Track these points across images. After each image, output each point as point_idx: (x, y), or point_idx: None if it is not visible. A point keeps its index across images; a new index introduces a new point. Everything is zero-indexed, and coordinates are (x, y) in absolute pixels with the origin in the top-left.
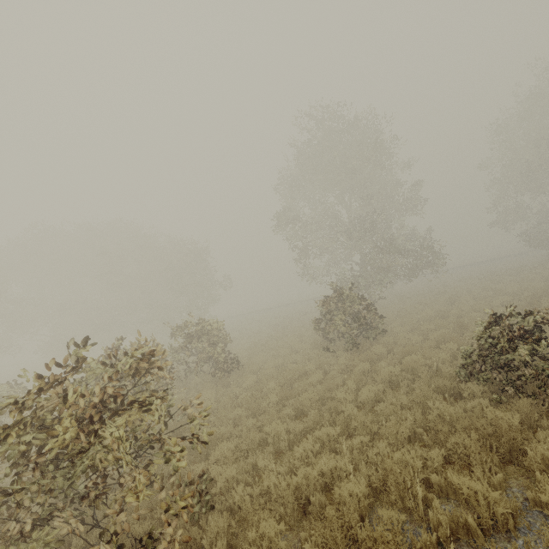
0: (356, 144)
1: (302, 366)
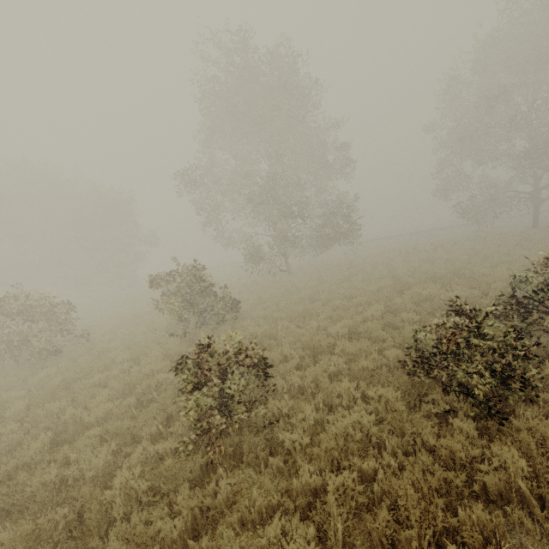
0: (268, 87)
1: (110, 358)
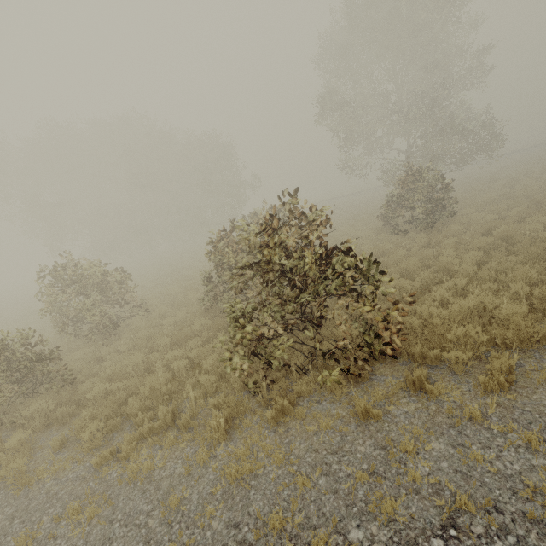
0: None
1: (382, 245)
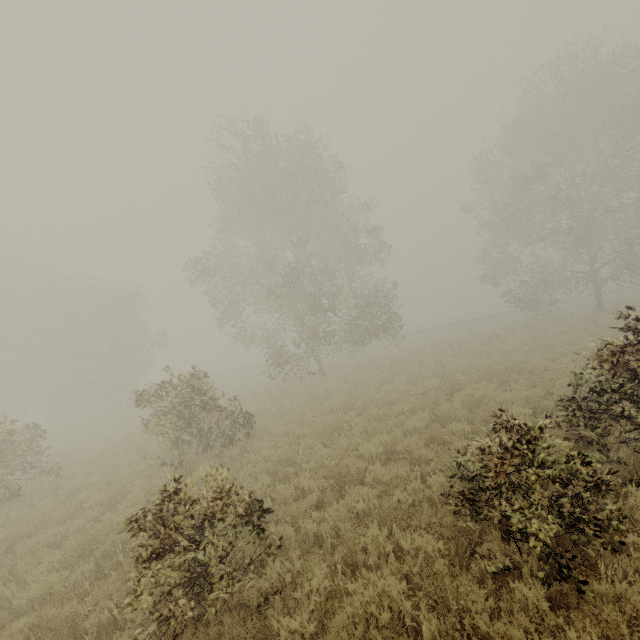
0: (288, 172)
1: (77, 502)
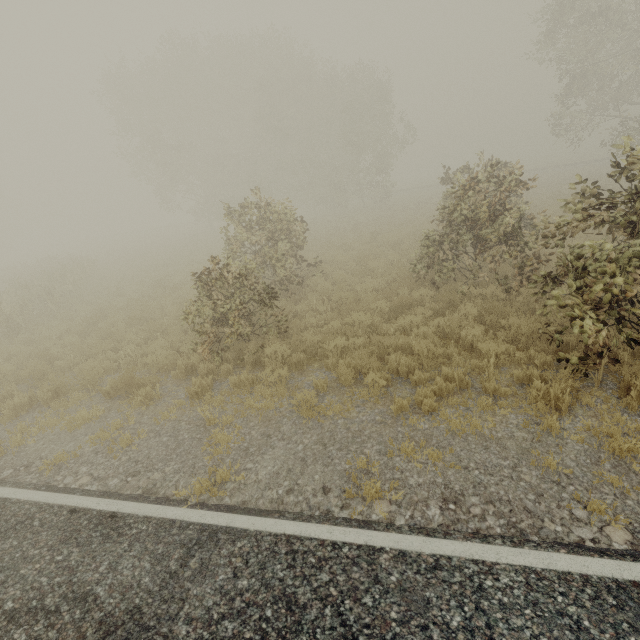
0: None
1: None
